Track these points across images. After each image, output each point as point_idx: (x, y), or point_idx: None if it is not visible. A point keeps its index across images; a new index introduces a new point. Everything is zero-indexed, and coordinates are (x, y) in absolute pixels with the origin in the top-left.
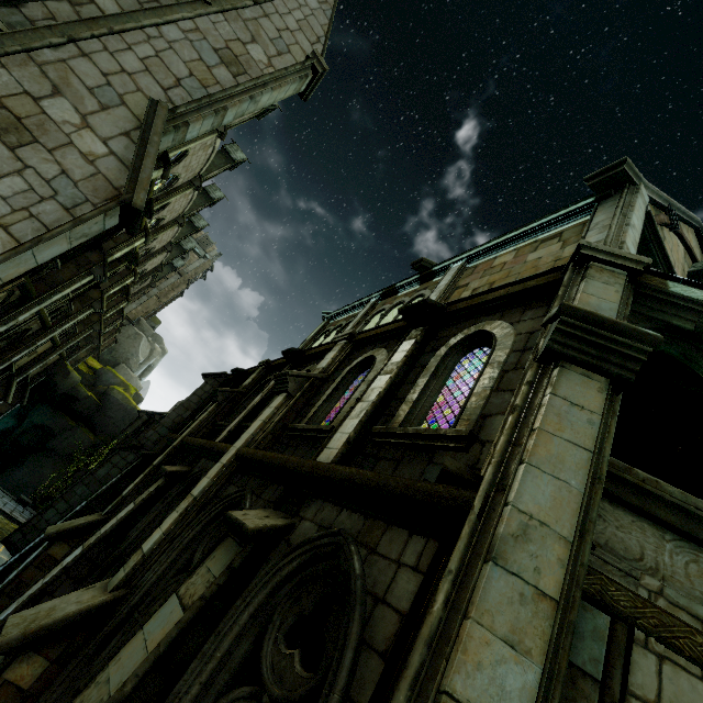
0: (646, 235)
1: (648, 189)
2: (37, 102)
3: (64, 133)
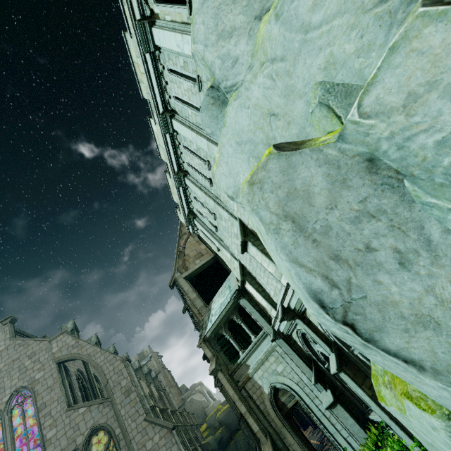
0: (189, 277)
1: (175, 269)
2: (148, 450)
3: (155, 445)
